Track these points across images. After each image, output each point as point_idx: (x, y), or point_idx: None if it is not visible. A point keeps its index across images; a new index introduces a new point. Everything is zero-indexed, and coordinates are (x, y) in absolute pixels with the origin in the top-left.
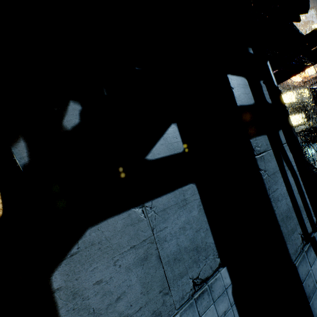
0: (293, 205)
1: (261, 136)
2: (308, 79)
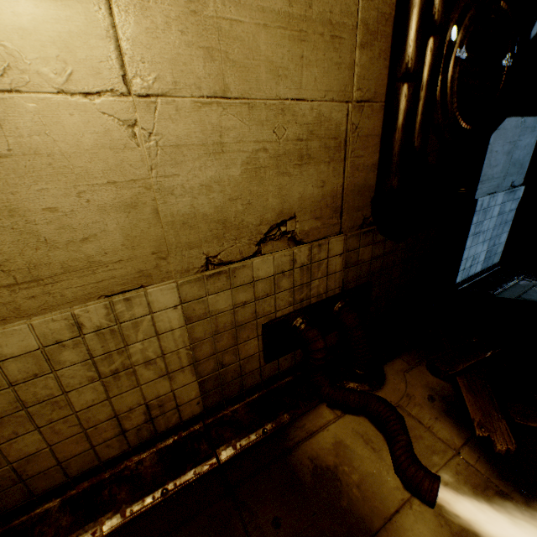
0: None
1: None
2: None
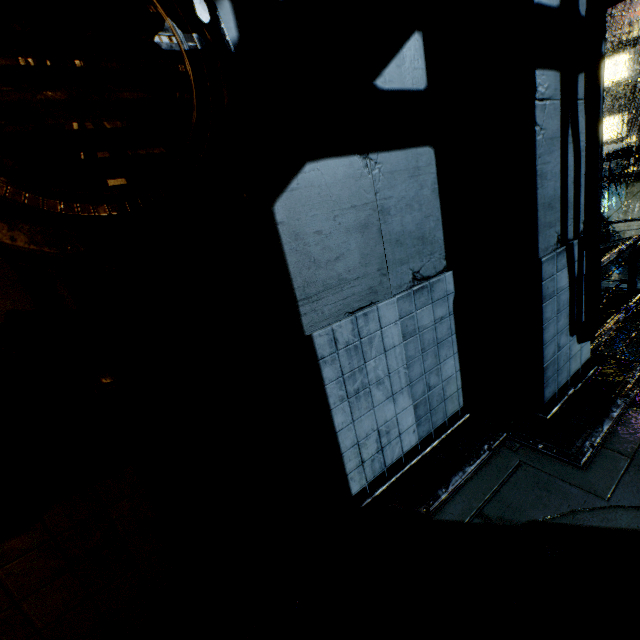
0: (561, 195)
1: (552, 72)
2: None
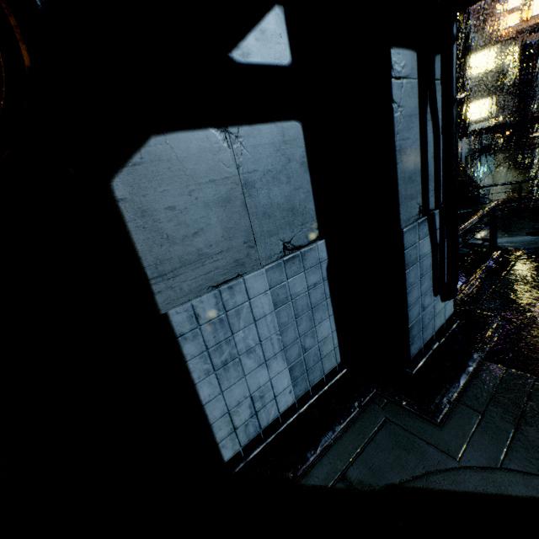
0: (422, 169)
1: (409, 52)
2: (528, 25)
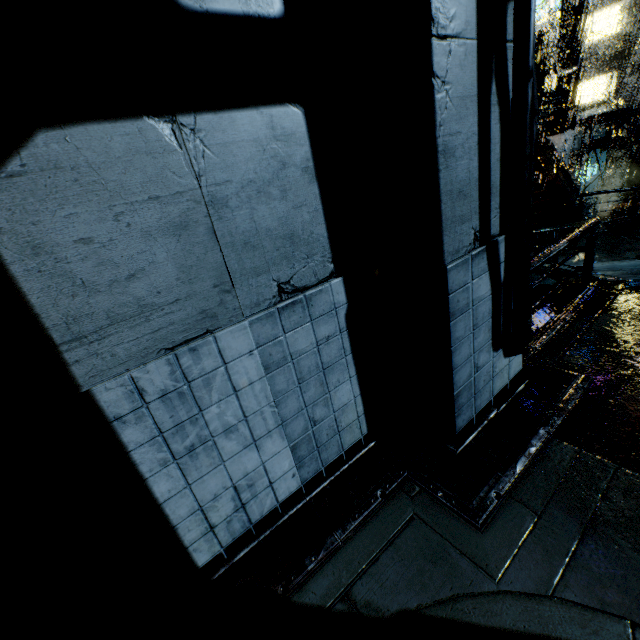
0: (481, 178)
1: None
2: None
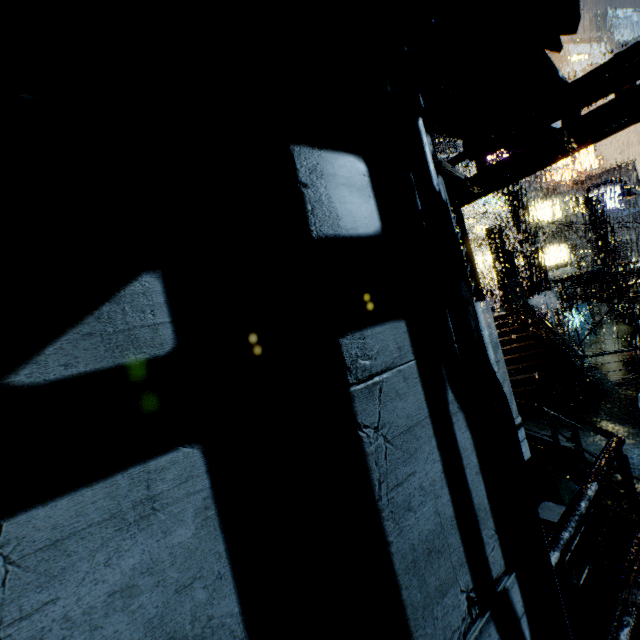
0: (458, 510)
1: (386, 325)
2: (585, 178)
